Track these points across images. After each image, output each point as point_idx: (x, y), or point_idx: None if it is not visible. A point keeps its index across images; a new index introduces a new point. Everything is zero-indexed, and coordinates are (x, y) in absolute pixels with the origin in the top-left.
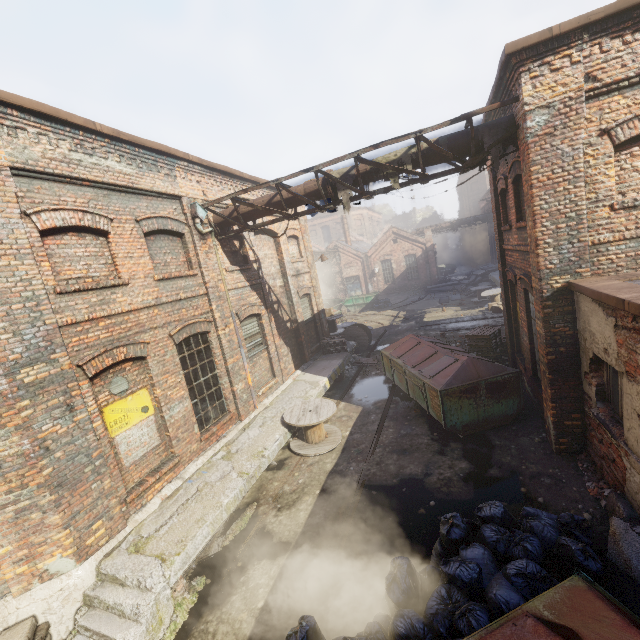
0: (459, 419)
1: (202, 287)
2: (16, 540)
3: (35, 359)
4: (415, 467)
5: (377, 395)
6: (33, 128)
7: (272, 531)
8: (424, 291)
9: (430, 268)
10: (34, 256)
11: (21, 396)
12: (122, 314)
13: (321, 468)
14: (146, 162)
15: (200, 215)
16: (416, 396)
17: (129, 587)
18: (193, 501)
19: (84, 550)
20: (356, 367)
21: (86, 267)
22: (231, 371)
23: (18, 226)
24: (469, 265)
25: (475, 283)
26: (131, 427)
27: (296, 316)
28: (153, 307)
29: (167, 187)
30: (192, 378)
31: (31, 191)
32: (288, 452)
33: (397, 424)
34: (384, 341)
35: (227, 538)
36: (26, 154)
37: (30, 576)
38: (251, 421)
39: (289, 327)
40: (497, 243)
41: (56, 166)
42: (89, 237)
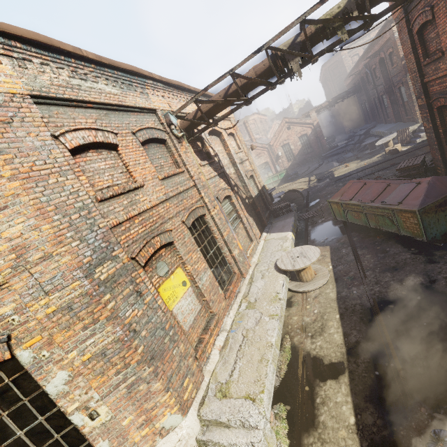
0: (438, 230)
1: (190, 180)
2: (134, 410)
3: (102, 259)
4: (415, 278)
5: (335, 235)
6: (36, 59)
7: (318, 356)
8: (320, 159)
9: (320, 141)
10: (73, 171)
11: (102, 292)
12: (147, 211)
13: (326, 298)
14: (124, 83)
15: (173, 122)
16: (380, 224)
17: (234, 428)
18: (245, 346)
19: (184, 404)
20: (302, 221)
21: (110, 177)
22: (227, 242)
23: (53, 147)
24: (343, 133)
25: (360, 141)
26: (180, 299)
27: (250, 193)
28: (165, 201)
29: (144, 103)
30: (205, 253)
31: (52, 116)
32: (289, 292)
33: (370, 250)
34: (313, 198)
35: (281, 369)
36: (38, 83)
37: (152, 435)
38: (252, 276)
39: (248, 203)
40: (415, 81)
41: (63, 92)
42: (104, 152)
